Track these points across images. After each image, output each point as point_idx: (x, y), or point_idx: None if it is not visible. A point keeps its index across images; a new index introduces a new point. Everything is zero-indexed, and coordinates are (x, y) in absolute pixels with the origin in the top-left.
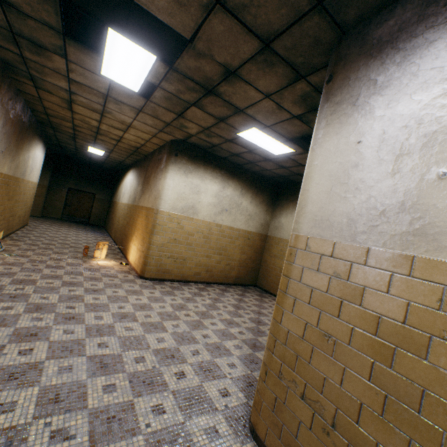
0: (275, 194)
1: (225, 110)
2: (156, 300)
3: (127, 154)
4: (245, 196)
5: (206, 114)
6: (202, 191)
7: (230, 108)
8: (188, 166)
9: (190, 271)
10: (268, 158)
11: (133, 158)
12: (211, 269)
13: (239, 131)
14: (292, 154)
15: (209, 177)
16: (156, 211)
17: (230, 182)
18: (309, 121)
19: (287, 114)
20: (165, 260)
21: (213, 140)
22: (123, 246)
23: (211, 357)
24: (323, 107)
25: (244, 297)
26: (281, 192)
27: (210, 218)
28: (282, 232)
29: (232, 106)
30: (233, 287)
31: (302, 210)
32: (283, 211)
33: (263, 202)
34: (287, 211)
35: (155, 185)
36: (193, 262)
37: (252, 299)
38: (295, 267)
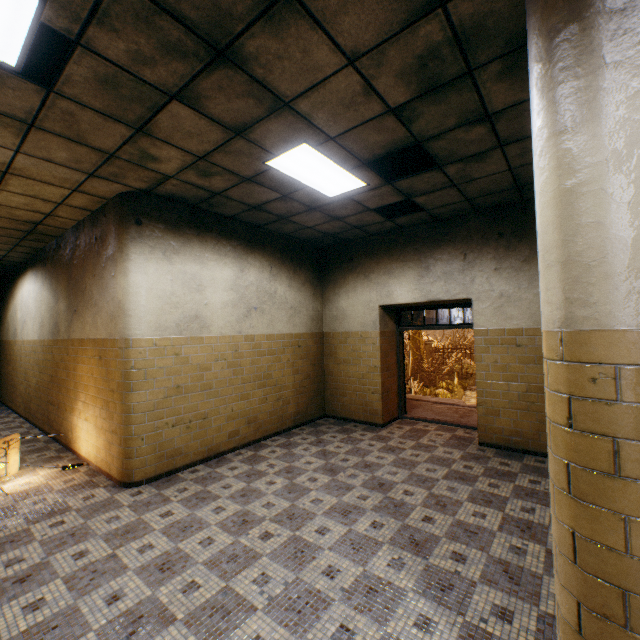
0: (320, 266)
1: (251, 106)
2: (185, 531)
3: (11, 241)
4: (279, 278)
5: (204, 121)
6: (206, 283)
7: (262, 100)
8: (169, 241)
9: (220, 434)
10: (315, 206)
11: (27, 248)
12: (254, 416)
13: (273, 156)
14: (359, 191)
15: (213, 255)
16: (123, 344)
17: (251, 259)
18: (413, 119)
19: (378, 104)
20: (168, 434)
21: (213, 183)
22: (56, 428)
23: (379, 626)
24: (569, 31)
25: (325, 446)
26: (329, 261)
27: (232, 329)
28: (347, 323)
29: (268, 94)
30: (297, 432)
31: (596, 272)
32: (341, 289)
33: (307, 282)
34: (347, 289)
35: (103, 291)
36: (222, 416)
37: (338, 443)
38: (627, 408)
